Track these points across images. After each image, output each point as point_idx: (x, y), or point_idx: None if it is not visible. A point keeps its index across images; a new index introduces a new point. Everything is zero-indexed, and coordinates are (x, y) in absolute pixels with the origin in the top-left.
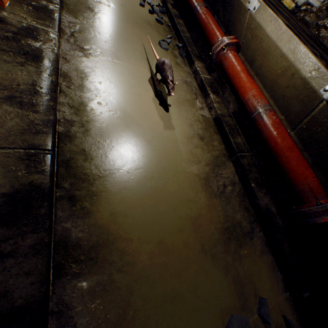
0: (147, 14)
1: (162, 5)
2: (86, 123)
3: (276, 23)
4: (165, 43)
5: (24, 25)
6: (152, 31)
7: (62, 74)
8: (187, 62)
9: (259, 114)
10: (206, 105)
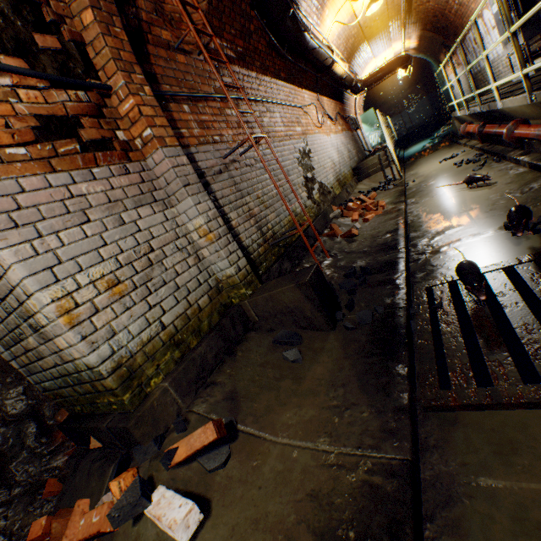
0: (463, 167)
1: (478, 153)
2: (420, 217)
3: (508, 101)
4: (476, 167)
5: (391, 208)
6: (467, 170)
7: (408, 213)
8: (504, 160)
9: (535, 136)
10: (522, 167)
